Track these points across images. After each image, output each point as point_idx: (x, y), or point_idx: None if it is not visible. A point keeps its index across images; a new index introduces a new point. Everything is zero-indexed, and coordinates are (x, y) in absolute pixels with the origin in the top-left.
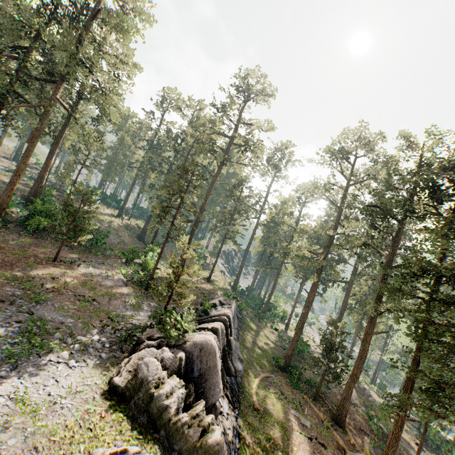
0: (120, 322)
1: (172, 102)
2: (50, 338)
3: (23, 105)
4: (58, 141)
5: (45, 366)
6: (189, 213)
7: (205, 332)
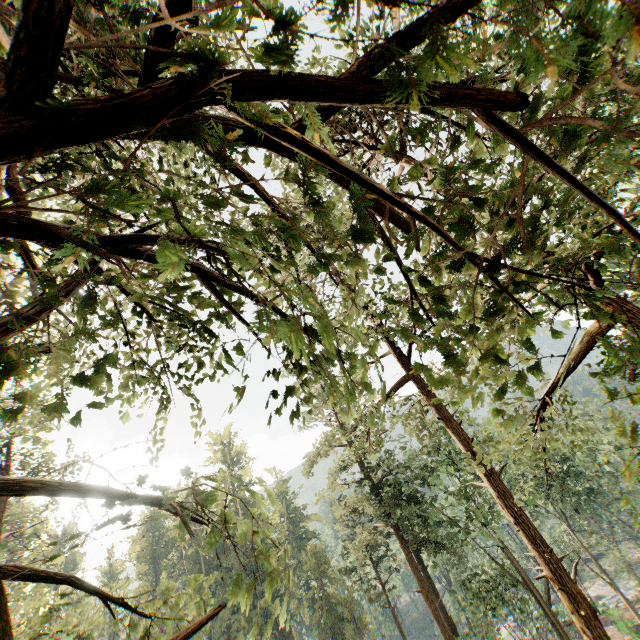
0: None
1: None
2: None
3: None
4: None
5: None
6: None
7: None
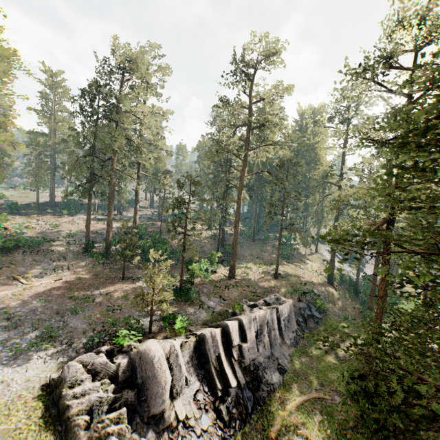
0: (120, 327)
1: (222, 115)
2: (57, 339)
3: (95, 182)
4: (137, 192)
5: (33, 359)
6: (197, 220)
7: (169, 339)
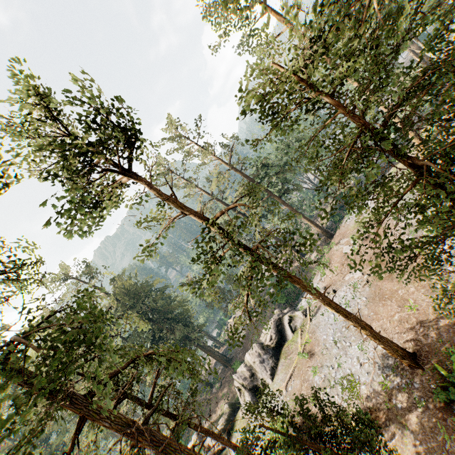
0: None
1: None
2: None
3: None
4: None
5: None
6: None
7: None
